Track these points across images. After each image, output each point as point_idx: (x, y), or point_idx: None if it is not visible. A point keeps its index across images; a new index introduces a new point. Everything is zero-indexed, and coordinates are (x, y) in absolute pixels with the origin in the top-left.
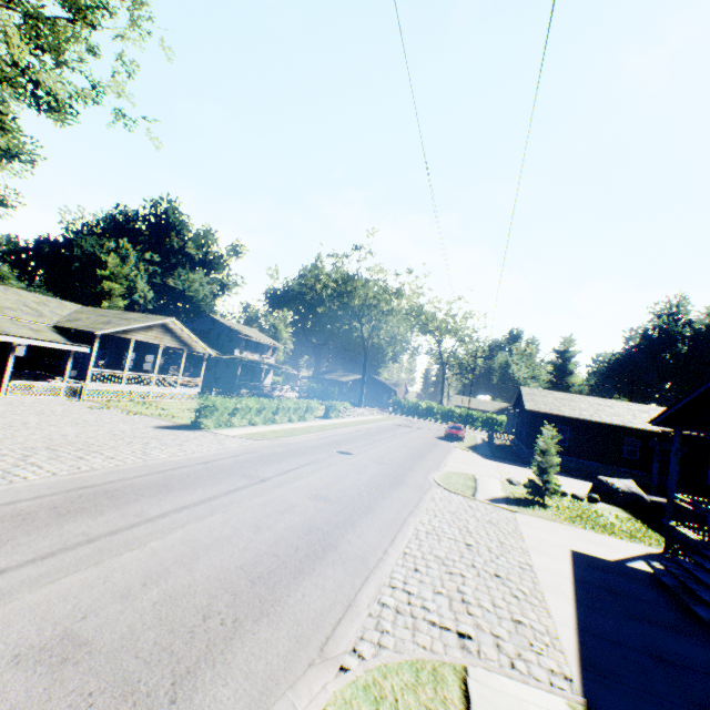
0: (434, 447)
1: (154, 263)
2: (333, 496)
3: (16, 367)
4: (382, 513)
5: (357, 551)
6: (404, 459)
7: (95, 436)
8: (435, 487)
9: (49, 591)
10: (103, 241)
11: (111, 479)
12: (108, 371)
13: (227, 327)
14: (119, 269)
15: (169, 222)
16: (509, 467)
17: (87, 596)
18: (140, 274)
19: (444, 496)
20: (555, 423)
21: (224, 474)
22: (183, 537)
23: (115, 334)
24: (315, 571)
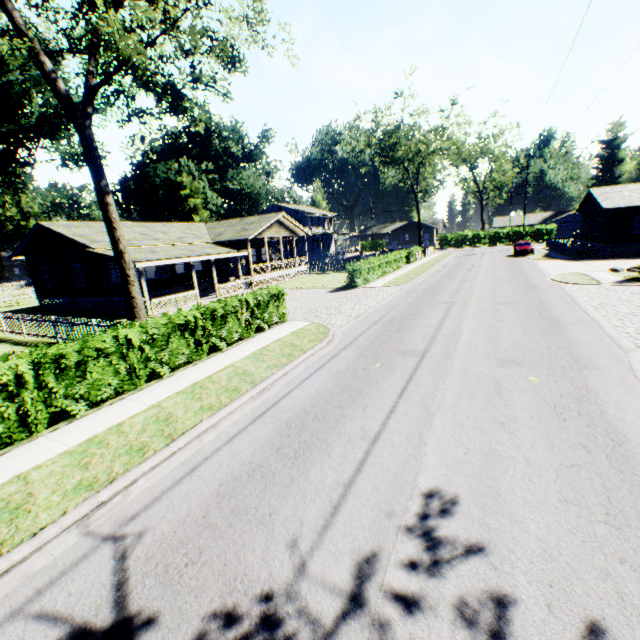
0: (517, 263)
1: (209, 172)
2: (507, 301)
3: (201, 279)
4: (553, 303)
5: (573, 319)
6: (511, 275)
7: (315, 303)
8: (563, 285)
9: (461, 351)
10: (168, 165)
11: (378, 317)
12: (259, 265)
13: (293, 211)
14: (194, 186)
15: (206, 128)
16: (597, 263)
17: (479, 350)
18: (204, 186)
19: (578, 288)
20: (634, 214)
21: (424, 304)
22: (471, 329)
23: (255, 237)
24: (565, 329)
